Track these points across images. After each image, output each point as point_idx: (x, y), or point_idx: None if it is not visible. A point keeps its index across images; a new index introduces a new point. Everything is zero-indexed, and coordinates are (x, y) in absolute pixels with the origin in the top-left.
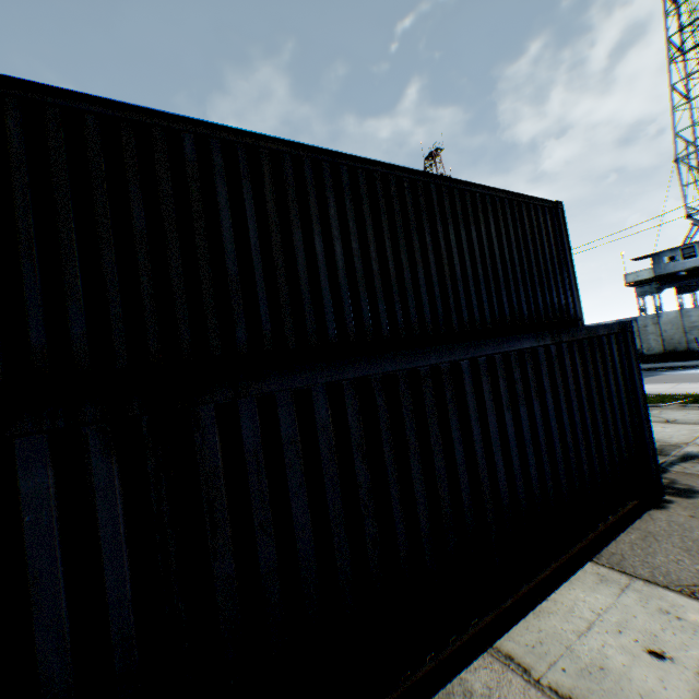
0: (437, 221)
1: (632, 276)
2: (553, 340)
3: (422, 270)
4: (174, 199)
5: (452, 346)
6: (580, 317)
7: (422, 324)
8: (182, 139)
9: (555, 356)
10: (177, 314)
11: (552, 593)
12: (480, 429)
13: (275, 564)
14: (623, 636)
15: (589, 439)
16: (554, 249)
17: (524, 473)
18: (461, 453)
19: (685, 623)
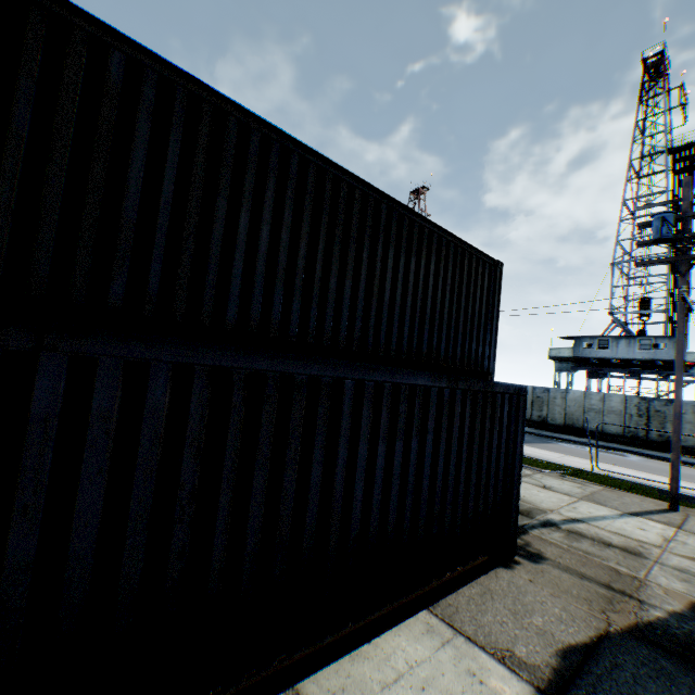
0: (379, 240)
1: (556, 352)
2: (449, 384)
3: (350, 283)
4: (78, 114)
5: (340, 362)
6: (492, 372)
7: (335, 336)
8: (111, 55)
9: (447, 400)
10: (39, 241)
11: (377, 636)
12: (347, 454)
13: (31, 558)
14: (424, 693)
15: (459, 488)
16: (485, 303)
17: (383, 508)
18: (318, 474)
19: (486, 688)
